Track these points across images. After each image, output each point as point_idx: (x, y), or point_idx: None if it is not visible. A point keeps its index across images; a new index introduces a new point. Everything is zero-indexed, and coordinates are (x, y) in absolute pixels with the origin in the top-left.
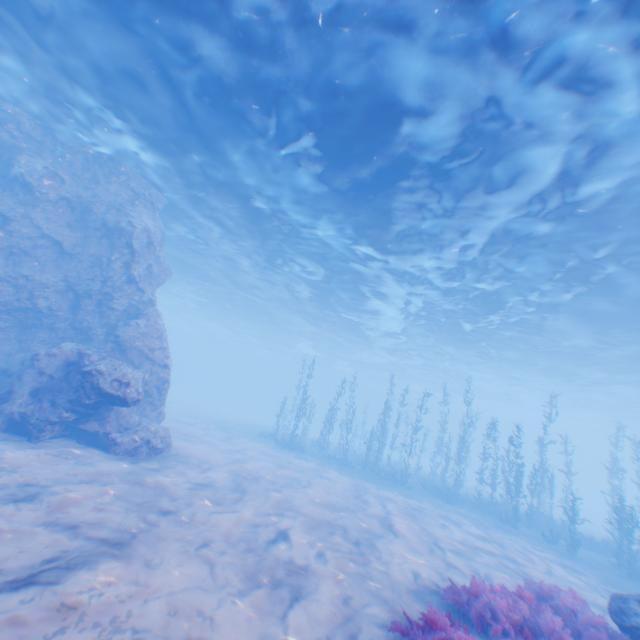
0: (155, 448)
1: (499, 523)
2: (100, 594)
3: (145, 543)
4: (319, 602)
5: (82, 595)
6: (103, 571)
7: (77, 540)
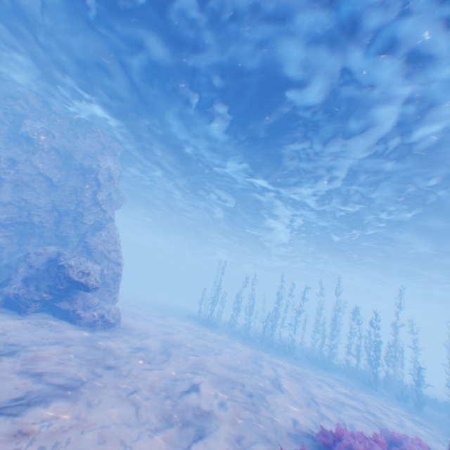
0: (108, 322)
1: (363, 386)
2: (49, 425)
3: (90, 389)
4: (217, 439)
5: (35, 425)
6: (54, 408)
7: (39, 384)
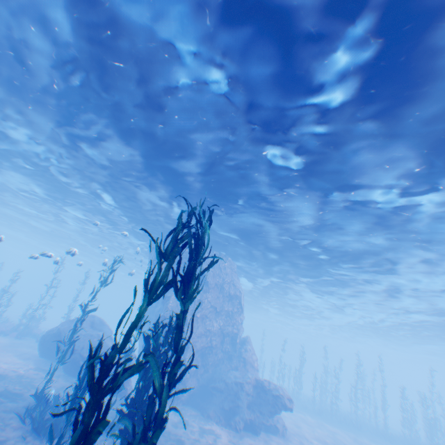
0: (285, 428)
1: None
2: None
3: None
4: None
5: None
6: None
7: None
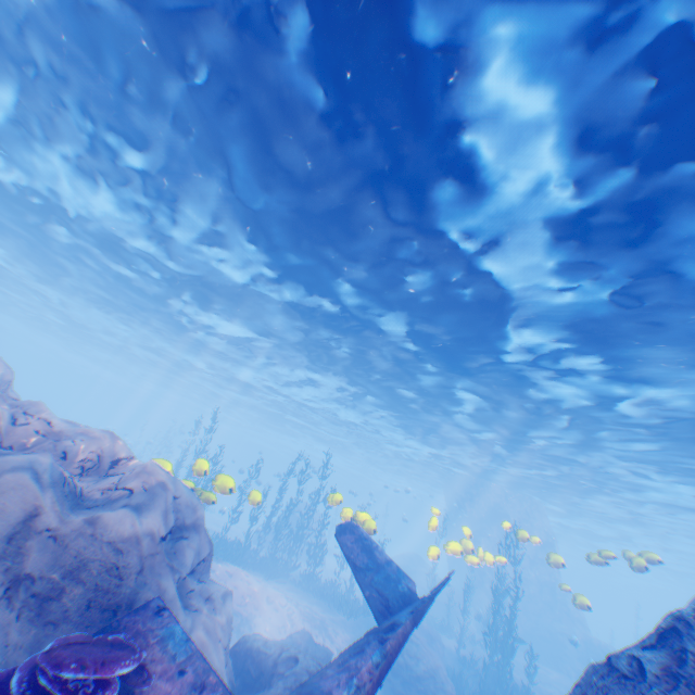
0: None
1: None
2: None
3: None
4: None
5: None
6: None
7: None
